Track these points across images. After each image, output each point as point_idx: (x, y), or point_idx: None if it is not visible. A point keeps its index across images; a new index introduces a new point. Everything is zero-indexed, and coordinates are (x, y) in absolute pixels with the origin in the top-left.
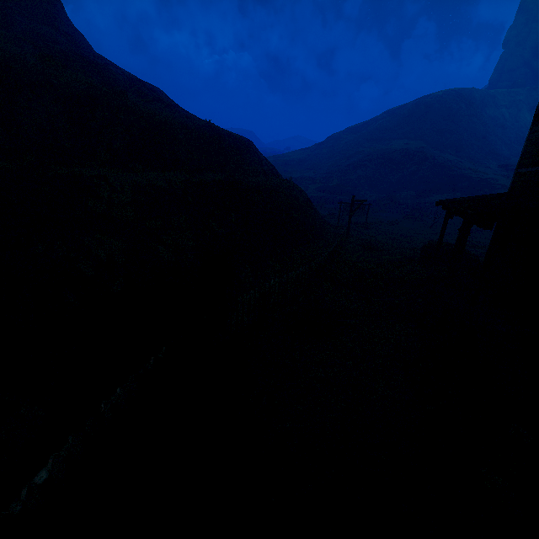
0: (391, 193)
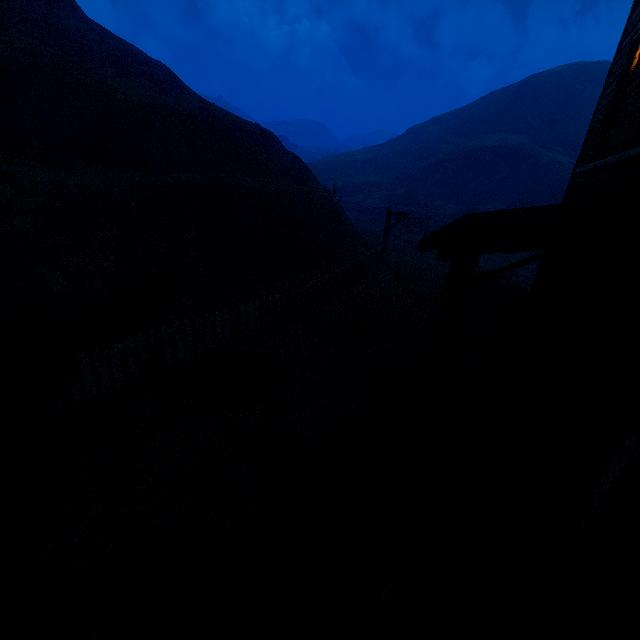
0: (475, 205)
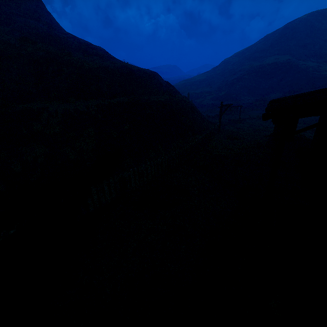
0: (264, 96)
